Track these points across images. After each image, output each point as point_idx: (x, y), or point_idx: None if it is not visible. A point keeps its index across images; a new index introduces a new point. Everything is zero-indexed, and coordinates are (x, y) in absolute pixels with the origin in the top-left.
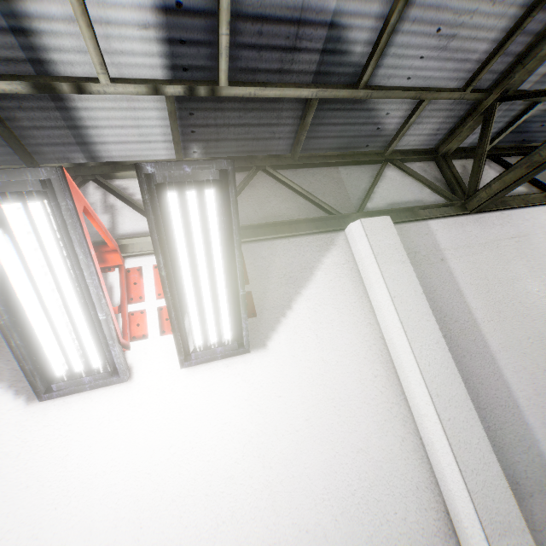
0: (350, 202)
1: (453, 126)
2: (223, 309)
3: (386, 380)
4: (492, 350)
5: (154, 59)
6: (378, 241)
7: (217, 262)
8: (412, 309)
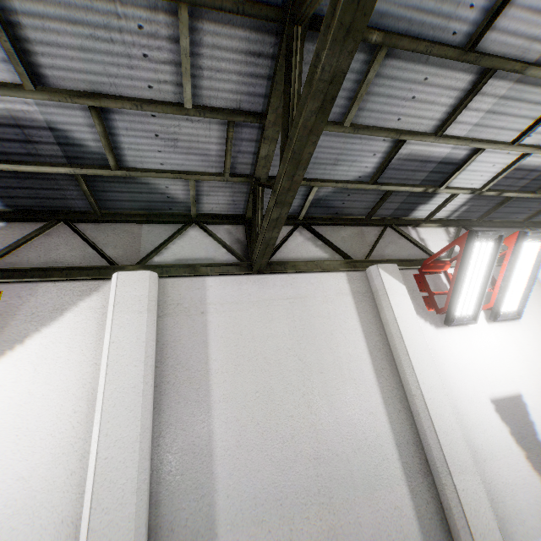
0: (138, 255)
1: (247, 199)
2: None
3: (85, 417)
4: (212, 399)
5: None
6: (125, 291)
7: None
8: (125, 354)
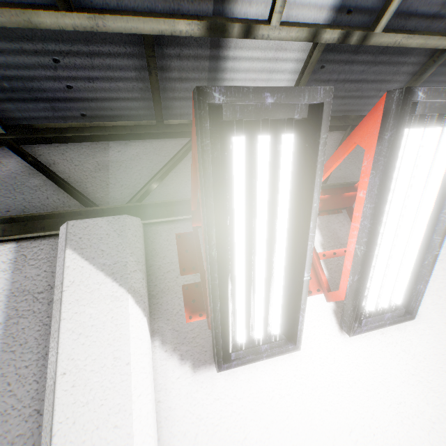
0: None
1: None
2: (408, 270)
3: None
4: None
5: None
6: None
7: (426, 215)
8: None
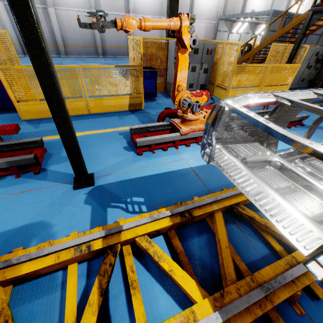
0: None
1: None
2: None
3: None
4: (228, 1)
5: None
6: None
7: None
8: None
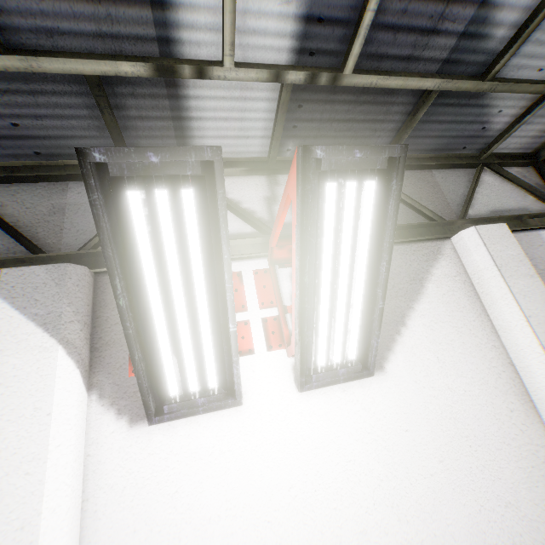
0: (449, 208)
1: None
2: (355, 324)
3: (524, 416)
4: None
5: (284, 40)
6: (498, 251)
7: (362, 268)
8: None
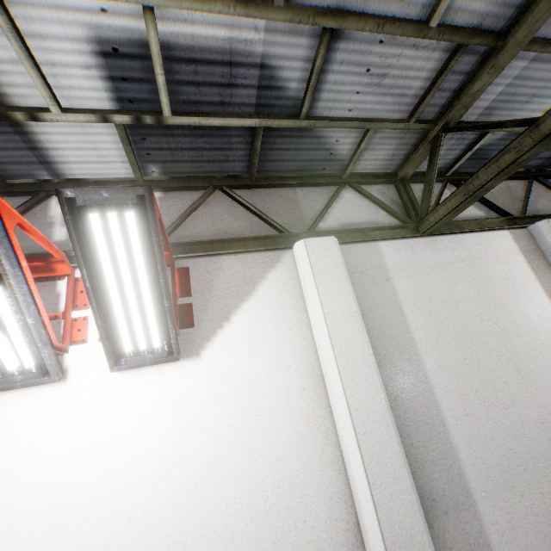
0: (302, 222)
1: (408, 153)
2: (149, 319)
3: (314, 393)
4: (427, 369)
5: (101, 93)
6: (319, 260)
7: (141, 276)
8: (343, 326)
